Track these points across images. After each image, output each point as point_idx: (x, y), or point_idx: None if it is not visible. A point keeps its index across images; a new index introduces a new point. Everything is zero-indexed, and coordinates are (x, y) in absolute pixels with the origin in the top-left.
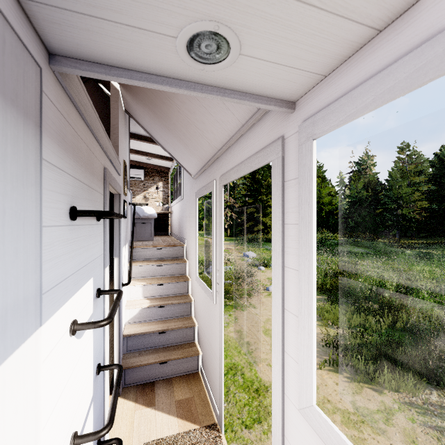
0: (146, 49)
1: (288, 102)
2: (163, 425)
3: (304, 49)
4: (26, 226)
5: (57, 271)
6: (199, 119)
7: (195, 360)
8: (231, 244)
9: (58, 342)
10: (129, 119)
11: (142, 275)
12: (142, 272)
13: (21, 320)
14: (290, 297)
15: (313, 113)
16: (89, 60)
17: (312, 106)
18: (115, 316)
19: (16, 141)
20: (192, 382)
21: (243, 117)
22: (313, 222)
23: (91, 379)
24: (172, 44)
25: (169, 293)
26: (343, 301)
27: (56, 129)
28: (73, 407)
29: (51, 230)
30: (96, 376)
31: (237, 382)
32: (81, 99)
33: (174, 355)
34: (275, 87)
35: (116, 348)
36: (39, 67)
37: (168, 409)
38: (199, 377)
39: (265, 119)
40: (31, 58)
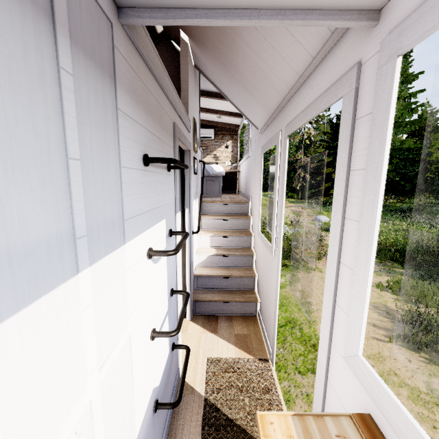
0: None
1: (371, 11)
2: (223, 349)
3: None
4: (108, 164)
5: (135, 206)
6: (265, 60)
7: (253, 305)
8: (302, 207)
9: (138, 260)
10: (199, 75)
11: (210, 227)
12: (210, 224)
13: (110, 235)
14: (347, 250)
15: (403, 19)
16: (149, 6)
17: (403, 8)
18: (186, 258)
19: (96, 91)
20: (250, 323)
21: (313, 47)
22: (384, 164)
23: (166, 297)
24: None
25: (233, 245)
26: (436, 279)
27: (128, 82)
28: (152, 311)
29: (128, 171)
30: (170, 297)
31: (294, 334)
32: (149, 52)
33: (235, 298)
34: None
35: (188, 283)
36: (110, 22)
37: (228, 339)
38: (256, 320)
39: (340, 45)
40: (103, 13)
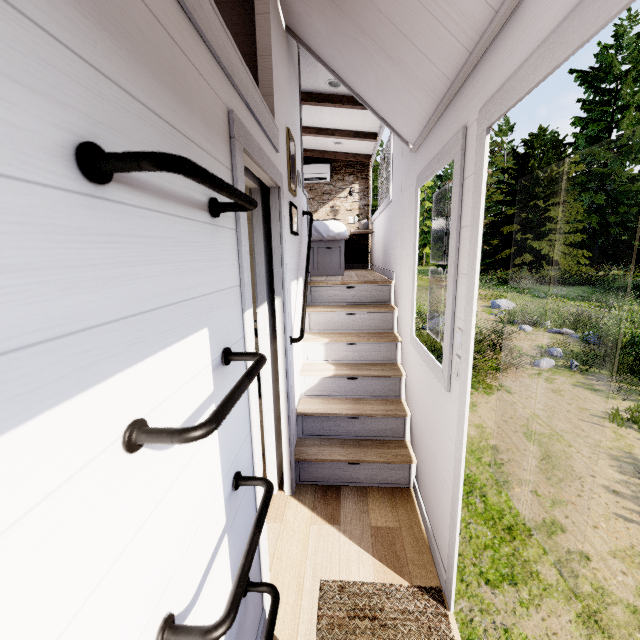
0: None
1: None
2: (349, 561)
3: None
4: None
5: (25, 309)
6: None
7: (404, 469)
8: None
9: (64, 481)
10: (299, 57)
11: (324, 327)
12: (325, 322)
13: None
14: None
15: None
16: None
17: None
18: (280, 387)
19: None
20: (398, 503)
21: None
22: None
23: (218, 502)
24: None
25: (365, 359)
26: None
27: None
28: (160, 574)
29: None
30: (234, 491)
31: (473, 506)
32: None
33: (371, 456)
34: None
35: (285, 432)
36: None
37: (359, 537)
38: (410, 498)
39: None
40: None
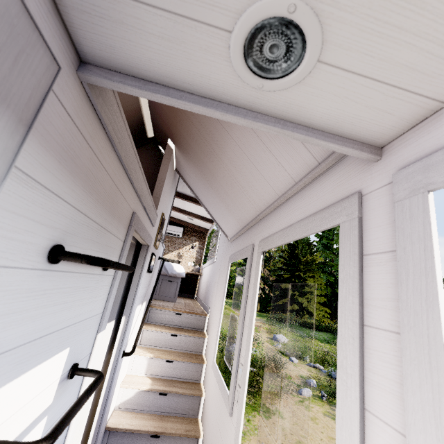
0: (190, 54)
1: (372, 146)
2: None
3: (426, 49)
4: None
5: None
6: (245, 176)
7: None
8: (260, 321)
9: None
10: (179, 179)
11: (152, 343)
12: (153, 339)
13: None
14: None
15: (421, 156)
16: (124, 71)
17: (418, 146)
18: (101, 398)
19: None
20: None
21: (297, 173)
22: None
23: None
24: (225, 45)
25: (177, 376)
26: None
27: (63, 143)
28: None
29: None
30: None
31: None
32: (118, 130)
33: None
34: (358, 122)
35: None
36: (57, 64)
37: None
38: None
39: (328, 174)
40: (46, 47)
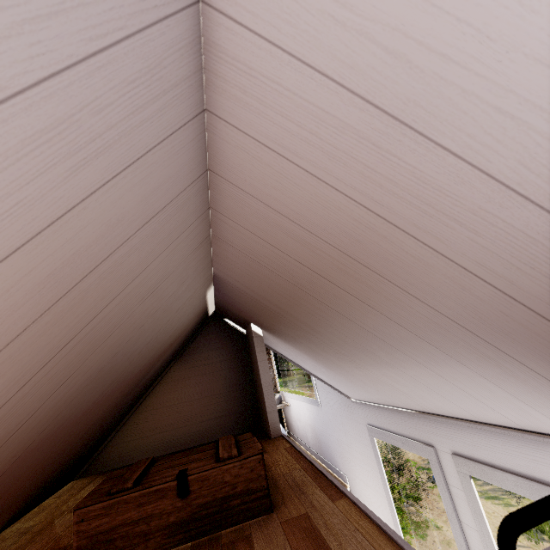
0: None
1: None
2: None
3: None
4: None
5: None
6: (415, 391)
7: None
8: None
9: None
10: None
11: None
12: None
13: None
14: None
15: None
16: None
17: None
18: None
19: None
20: None
21: (531, 426)
22: None
23: None
24: None
25: None
26: None
27: None
28: None
29: None
30: None
31: None
32: None
33: None
34: None
35: None
36: None
37: None
38: None
39: None
40: None
